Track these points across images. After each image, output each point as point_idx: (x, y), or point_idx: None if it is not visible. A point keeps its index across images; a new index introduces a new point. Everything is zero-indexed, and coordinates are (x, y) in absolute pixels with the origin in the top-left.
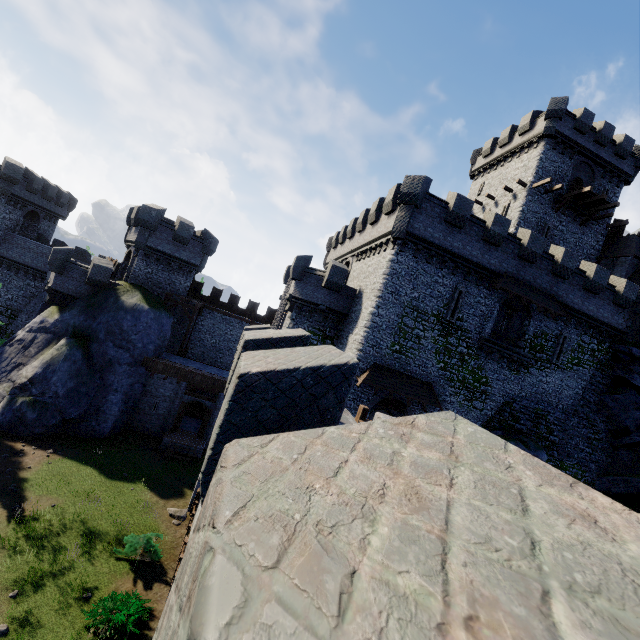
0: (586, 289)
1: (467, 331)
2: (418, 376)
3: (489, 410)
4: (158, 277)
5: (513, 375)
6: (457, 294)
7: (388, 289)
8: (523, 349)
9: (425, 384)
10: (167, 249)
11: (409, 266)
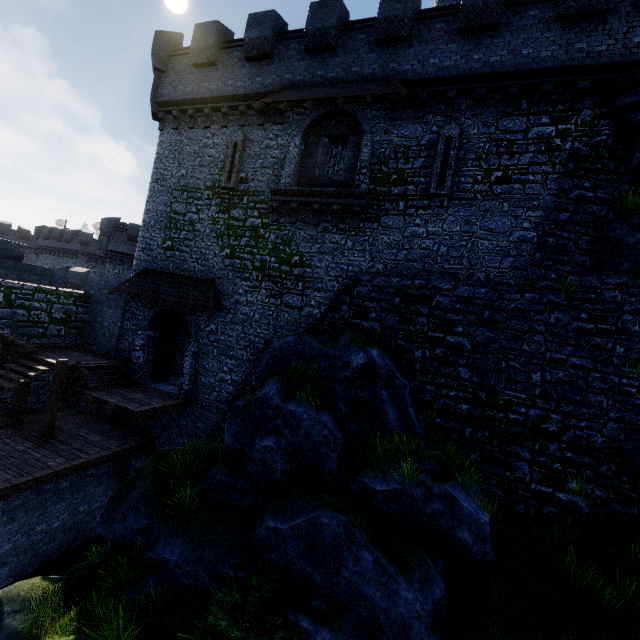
0: (465, 30)
1: (257, 193)
2: (198, 274)
3: (315, 307)
4: (125, 276)
5: (350, 238)
6: (231, 148)
7: (153, 178)
8: (355, 188)
9: (205, 282)
10: (126, 250)
11: (172, 142)
